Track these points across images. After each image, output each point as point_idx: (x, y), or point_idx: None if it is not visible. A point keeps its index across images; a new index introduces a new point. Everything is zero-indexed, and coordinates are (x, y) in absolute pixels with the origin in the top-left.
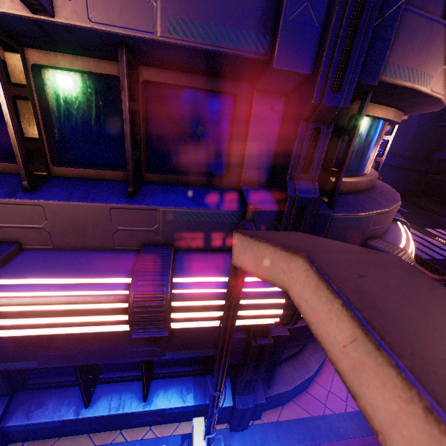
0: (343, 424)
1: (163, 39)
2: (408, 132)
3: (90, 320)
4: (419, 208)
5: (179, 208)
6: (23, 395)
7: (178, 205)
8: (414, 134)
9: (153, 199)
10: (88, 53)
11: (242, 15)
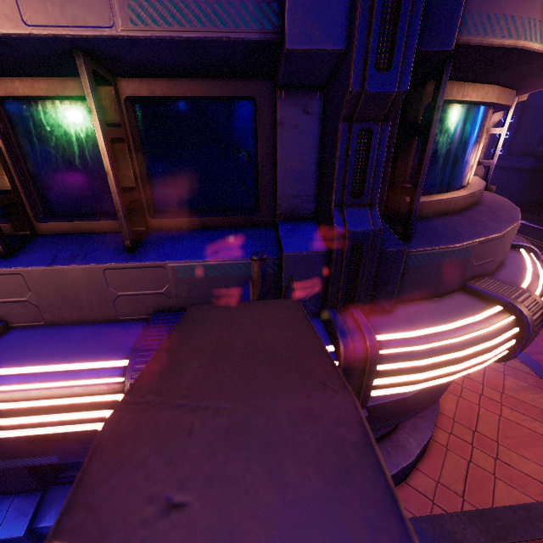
0: (460, 528)
1: (126, 33)
2: (540, 120)
3: (82, 417)
4: None
5: (191, 261)
6: (57, 490)
7: (190, 257)
8: None
9: (159, 253)
10: (47, 71)
11: None
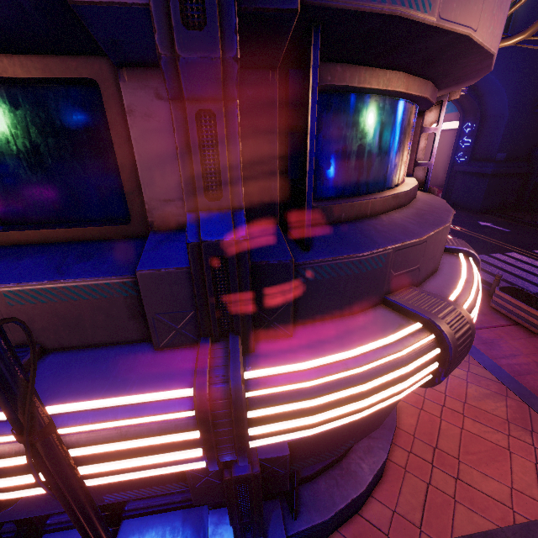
0: None
1: None
2: (498, 128)
3: None
4: (524, 225)
5: (22, 284)
6: None
7: (22, 279)
8: (506, 128)
9: None
10: None
11: None
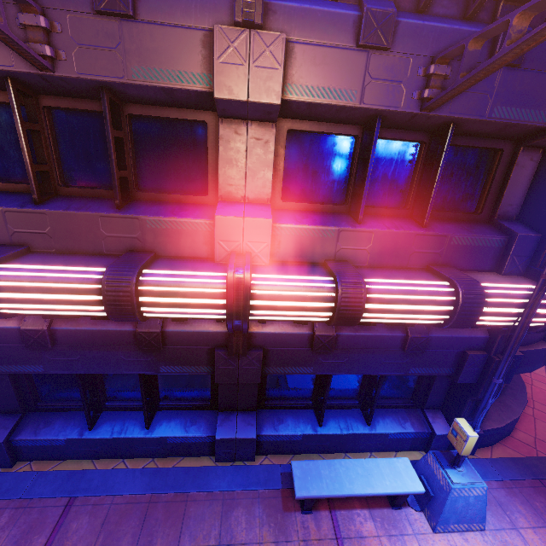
0: None
1: (488, 119)
2: None
3: (429, 308)
4: None
5: (462, 234)
6: (263, 413)
7: (460, 233)
8: None
9: (439, 229)
10: (415, 128)
11: (542, 101)
